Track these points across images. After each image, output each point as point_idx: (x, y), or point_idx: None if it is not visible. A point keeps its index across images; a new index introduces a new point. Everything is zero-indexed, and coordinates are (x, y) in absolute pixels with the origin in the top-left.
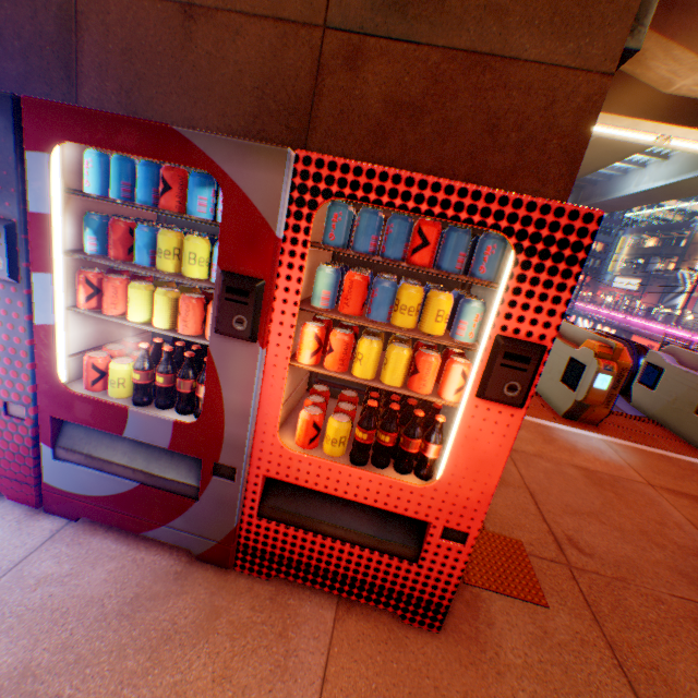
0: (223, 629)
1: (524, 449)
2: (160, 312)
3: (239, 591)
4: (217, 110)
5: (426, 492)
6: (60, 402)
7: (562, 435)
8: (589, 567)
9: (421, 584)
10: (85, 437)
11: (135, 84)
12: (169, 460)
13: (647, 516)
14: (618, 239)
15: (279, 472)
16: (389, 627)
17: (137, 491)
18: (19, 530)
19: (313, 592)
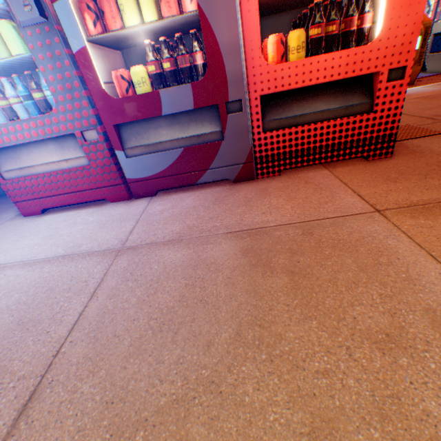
0: (273, 191)
1: None
2: (147, 6)
3: (268, 182)
4: None
5: (373, 48)
6: (114, 112)
7: None
8: None
9: (376, 127)
10: (138, 137)
11: None
12: (195, 125)
13: None
14: None
15: (269, 89)
16: (362, 164)
17: (184, 154)
18: (130, 207)
19: (308, 171)
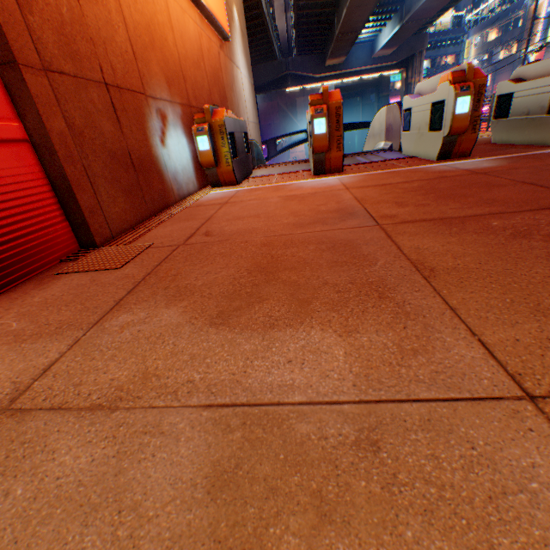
0: None
1: (243, 200)
2: None
3: None
4: None
5: None
6: None
7: (298, 185)
8: (202, 242)
9: None
10: None
11: None
12: None
13: (313, 205)
14: (464, 44)
15: None
16: None
17: None
18: None
19: None
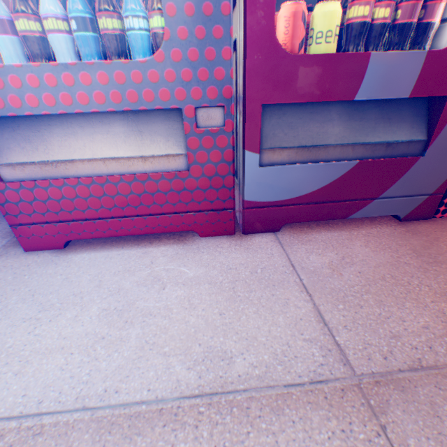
0: None
1: None
2: None
3: None
4: None
5: None
6: (274, 80)
7: None
8: None
9: None
10: (288, 131)
11: None
12: (386, 125)
13: None
14: None
15: None
16: None
17: (354, 171)
18: (248, 250)
19: None
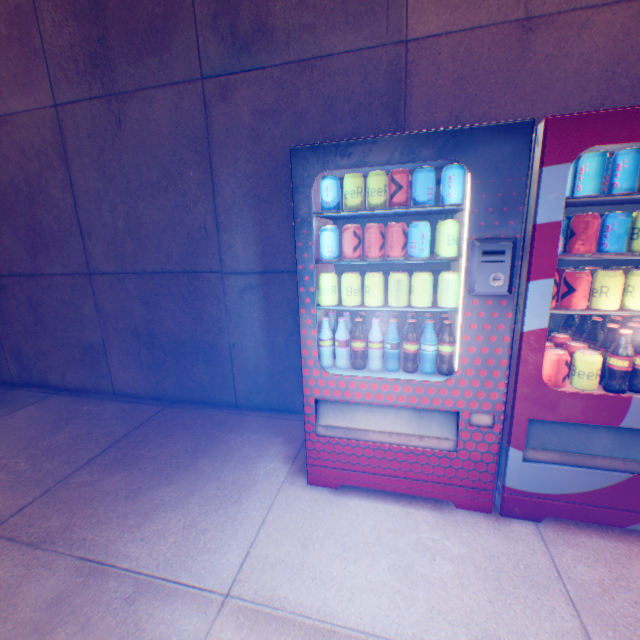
0: None
1: None
2: None
3: None
4: (555, 105)
5: None
6: (539, 404)
7: None
8: None
9: None
10: (551, 435)
11: (464, 107)
12: None
13: None
14: None
15: None
16: None
17: (627, 482)
18: (507, 537)
19: None
